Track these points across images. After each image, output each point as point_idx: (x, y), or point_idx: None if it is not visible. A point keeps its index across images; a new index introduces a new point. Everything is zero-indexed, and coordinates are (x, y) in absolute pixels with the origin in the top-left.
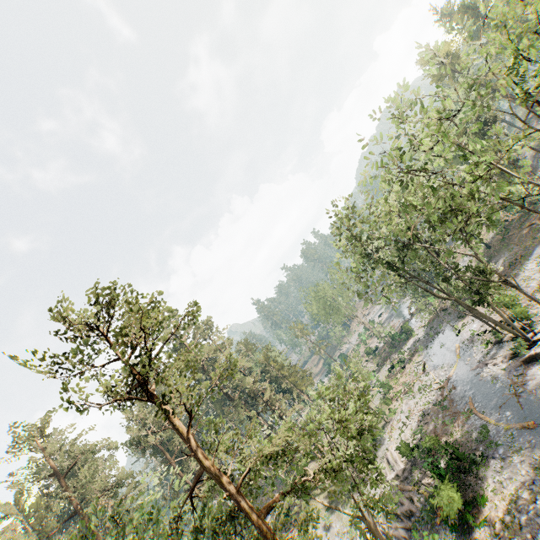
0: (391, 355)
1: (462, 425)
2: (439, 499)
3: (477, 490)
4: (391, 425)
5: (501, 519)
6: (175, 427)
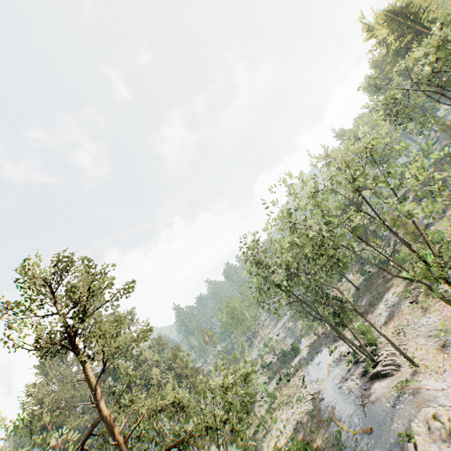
0: (281, 370)
1: (324, 432)
2: None
3: None
4: (270, 433)
5: None
6: (88, 376)
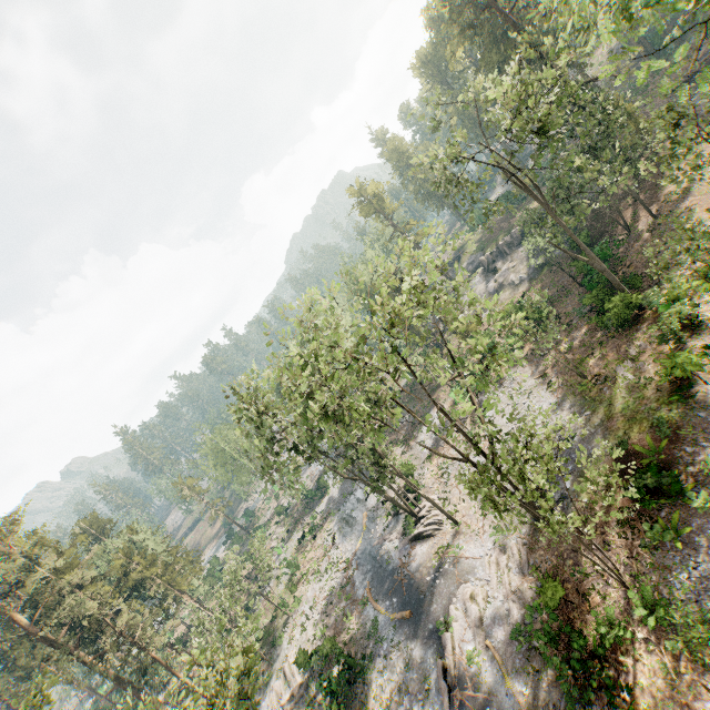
0: (304, 517)
1: (359, 616)
2: None
3: (363, 698)
4: (293, 621)
5: None
6: None
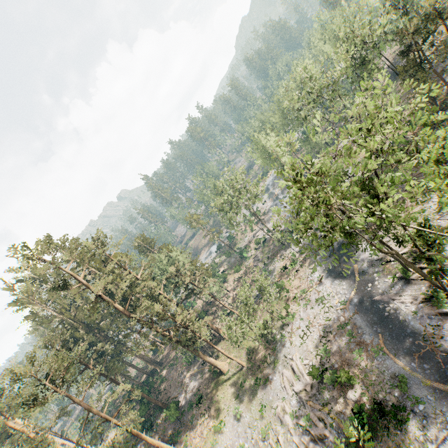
0: (281, 251)
1: (371, 359)
2: None
3: (398, 441)
4: (290, 330)
5: None
6: None
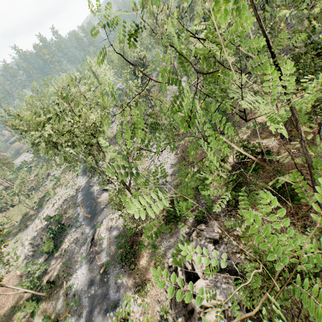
0: None
1: (74, 210)
2: (44, 247)
3: (65, 237)
4: (51, 201)
5: (65, 249)
6: None
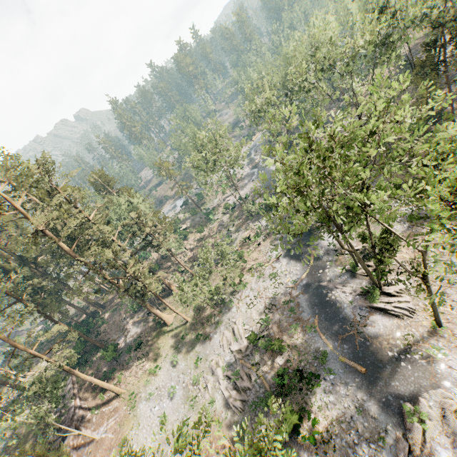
0: (248, 222)
1: (304, 334)
2: (285, 424)
3: (306, 399)
4: (239, 297)
5: (321, 433)
6: None
